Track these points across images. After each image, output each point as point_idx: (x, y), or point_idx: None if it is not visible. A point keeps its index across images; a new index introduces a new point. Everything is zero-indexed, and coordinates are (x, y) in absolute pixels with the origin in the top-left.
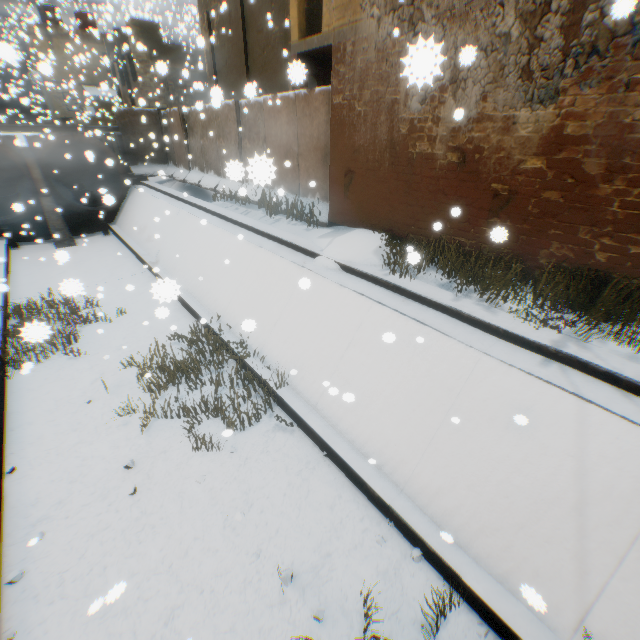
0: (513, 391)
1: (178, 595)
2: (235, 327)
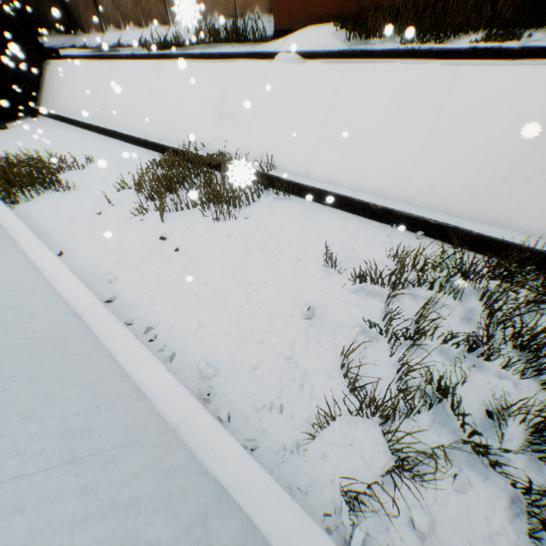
0: (491, 84)
1: (249, 288)
2: (209, 144)
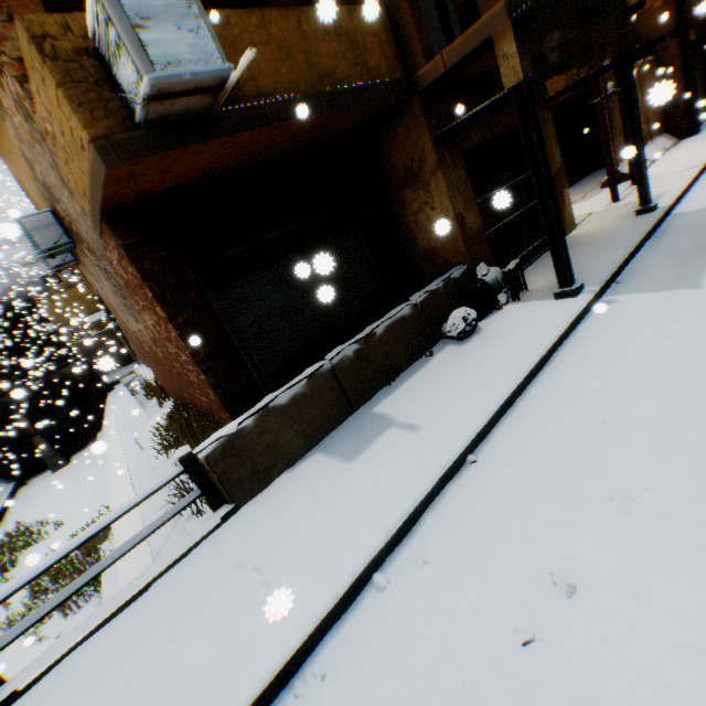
0: None
1: None
2: None
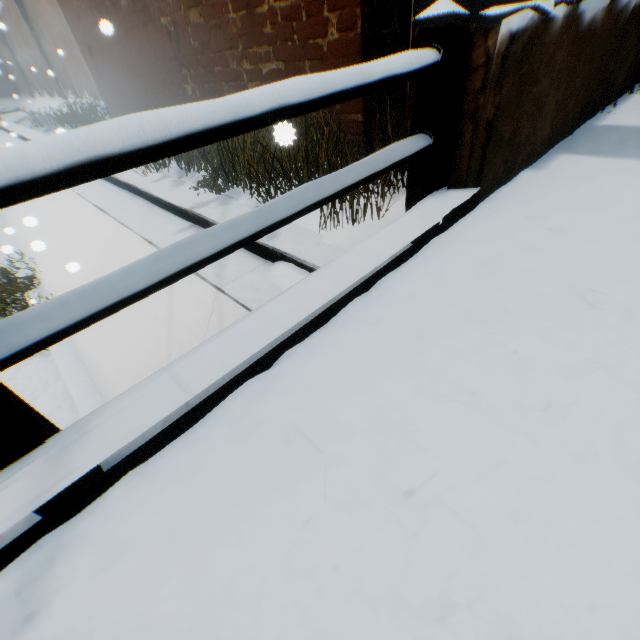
0: None
1: None
2: (31, 262)
